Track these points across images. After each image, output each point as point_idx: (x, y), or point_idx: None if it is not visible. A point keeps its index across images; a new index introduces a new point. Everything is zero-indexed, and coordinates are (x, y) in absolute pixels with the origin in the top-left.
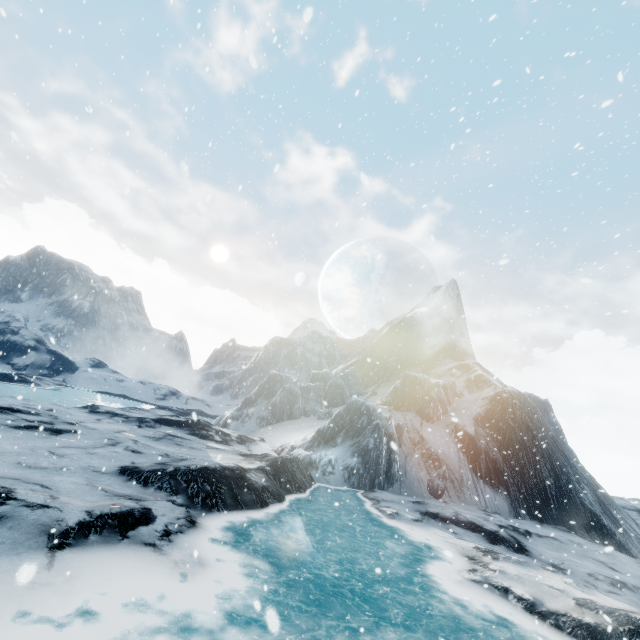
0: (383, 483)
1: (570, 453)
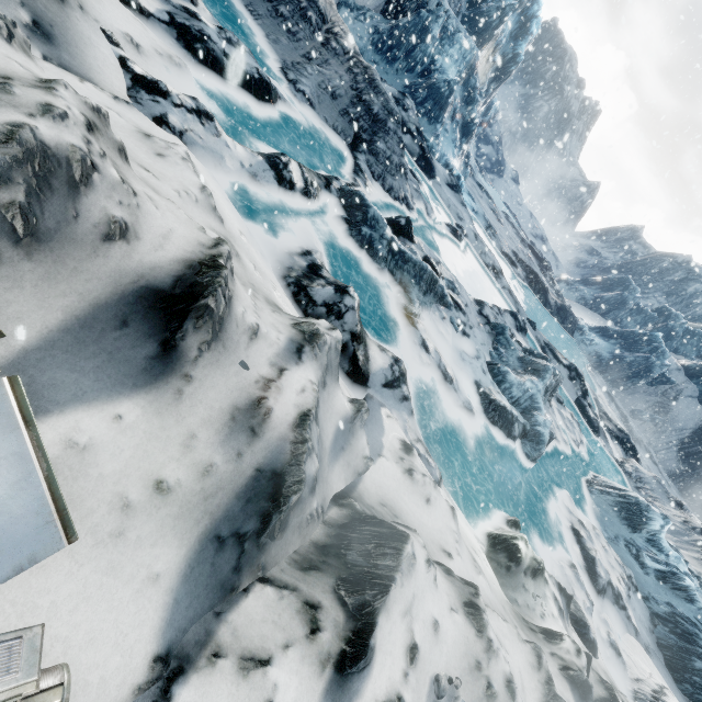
0: (609, 380)
1: None
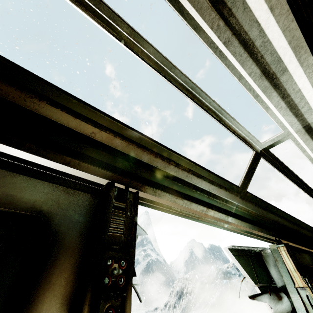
0: None
1: (171, 277)
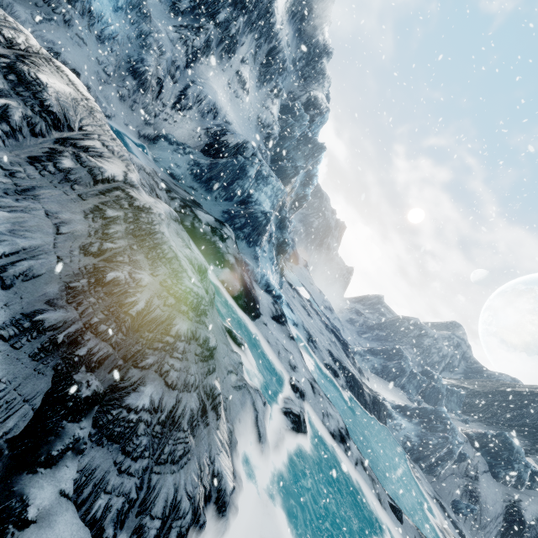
0: (424, 467)
1: None
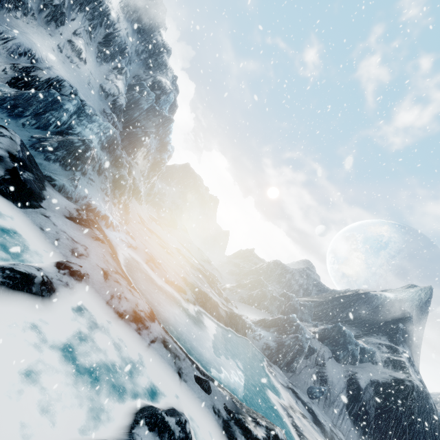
0: (282, 366)
1: None
